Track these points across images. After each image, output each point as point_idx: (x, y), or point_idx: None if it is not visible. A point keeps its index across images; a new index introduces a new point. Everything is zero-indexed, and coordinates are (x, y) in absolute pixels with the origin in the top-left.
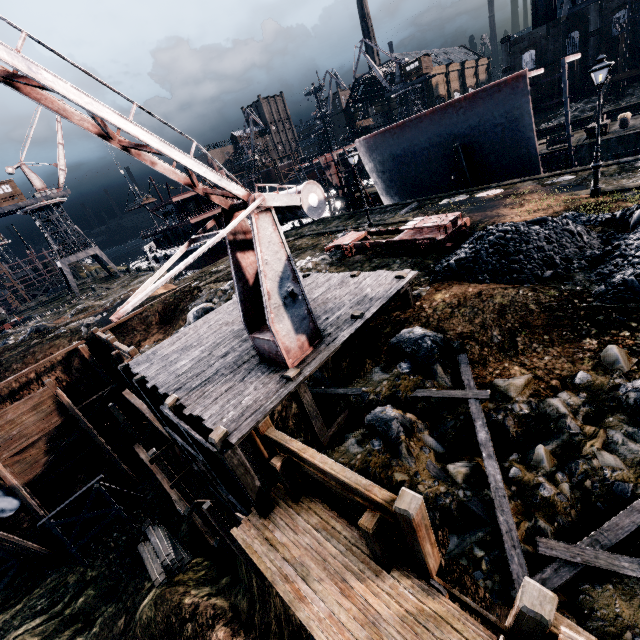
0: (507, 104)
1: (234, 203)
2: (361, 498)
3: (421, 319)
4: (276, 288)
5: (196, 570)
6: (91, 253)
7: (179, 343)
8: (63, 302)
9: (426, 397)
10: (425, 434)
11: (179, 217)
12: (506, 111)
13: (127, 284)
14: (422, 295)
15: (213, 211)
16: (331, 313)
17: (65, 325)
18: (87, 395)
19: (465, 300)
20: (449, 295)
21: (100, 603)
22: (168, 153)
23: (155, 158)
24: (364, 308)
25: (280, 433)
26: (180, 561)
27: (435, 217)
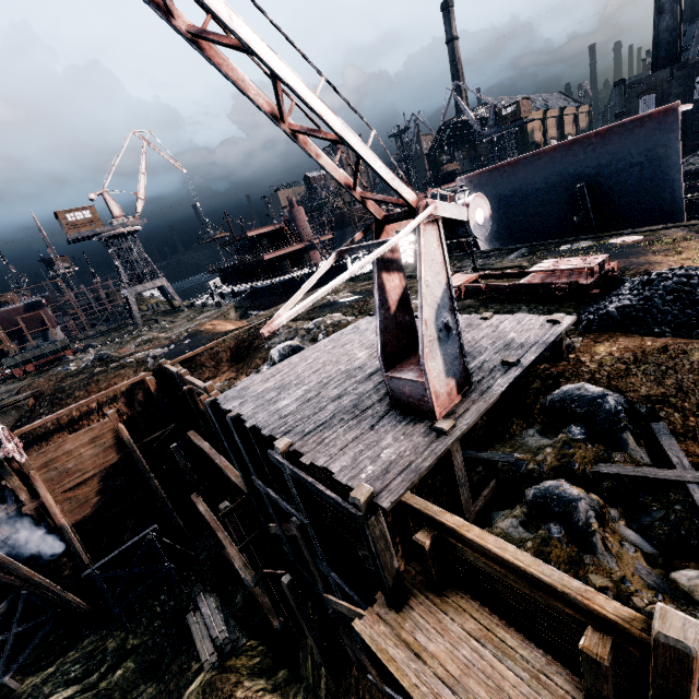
0: (649, 141)
1: (390, 213)
2: (569, 607)
3: (582, 375)
4: (433, 317)
5: (250, 655)
6: (158, 284)
7: (274, 380)
8: (124, 332)
9: (616, 474)
10: (620, 524)
11: (251, 253)
12: (647, 149)
13: (192, 318)
14: (576, 346)
15: (288, 248)
16: (470, 358)
17: (129, 355)
18: (147, 432)
19: (644, 355)
20: (617, 348)
21: (139, 680)
22: (347, 139)
23: (320, 150)
24: (516, 354)
25: (423, 501)
26: (234, 641)
27: (574, 259)
